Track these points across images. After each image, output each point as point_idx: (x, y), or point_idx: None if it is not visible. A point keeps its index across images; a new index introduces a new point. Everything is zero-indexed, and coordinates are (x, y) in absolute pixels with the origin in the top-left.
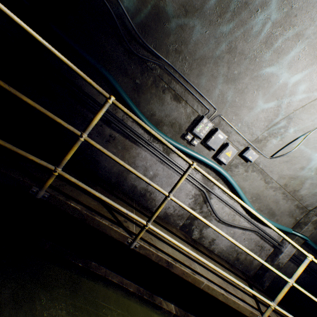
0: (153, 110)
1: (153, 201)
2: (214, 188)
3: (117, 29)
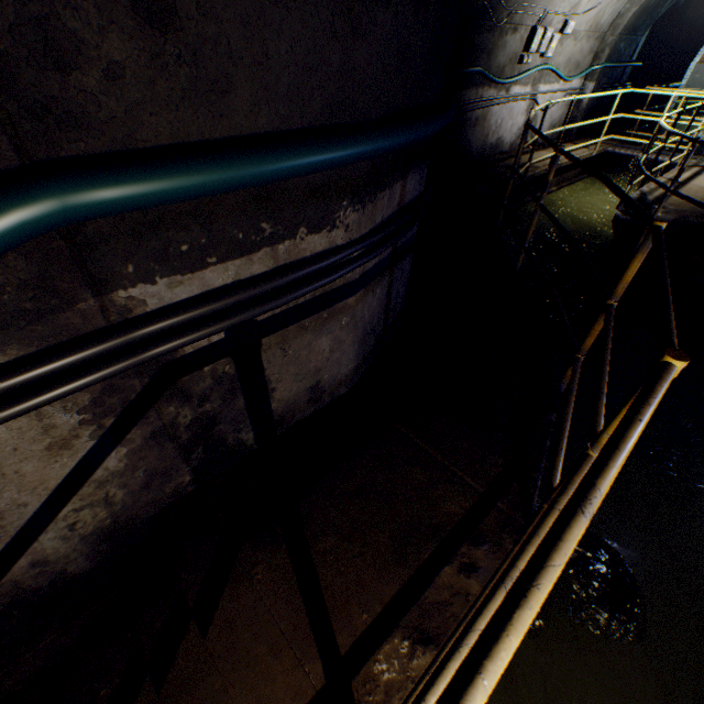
0: (498, 63)
1: (502, 144)
2: (539, 88)
3: (486, 18)
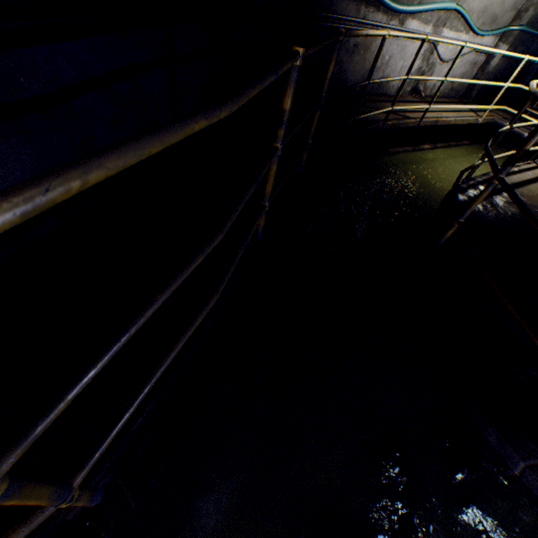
0: None
1: (387, 85)
2: (442, 32)
3: None
